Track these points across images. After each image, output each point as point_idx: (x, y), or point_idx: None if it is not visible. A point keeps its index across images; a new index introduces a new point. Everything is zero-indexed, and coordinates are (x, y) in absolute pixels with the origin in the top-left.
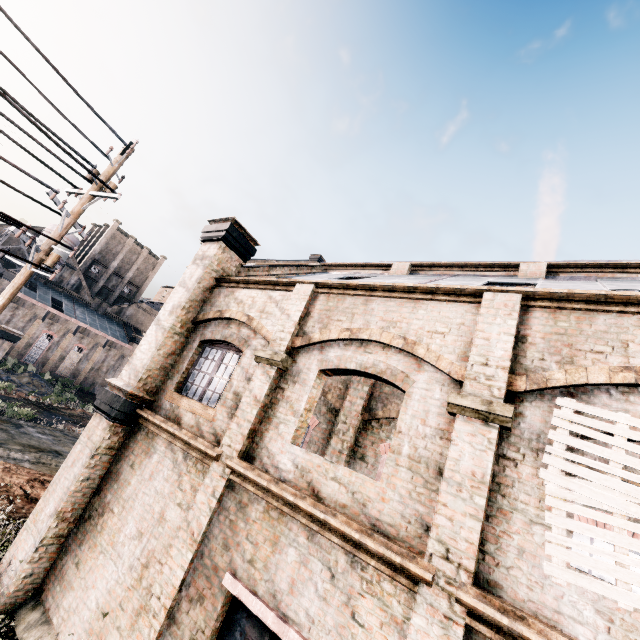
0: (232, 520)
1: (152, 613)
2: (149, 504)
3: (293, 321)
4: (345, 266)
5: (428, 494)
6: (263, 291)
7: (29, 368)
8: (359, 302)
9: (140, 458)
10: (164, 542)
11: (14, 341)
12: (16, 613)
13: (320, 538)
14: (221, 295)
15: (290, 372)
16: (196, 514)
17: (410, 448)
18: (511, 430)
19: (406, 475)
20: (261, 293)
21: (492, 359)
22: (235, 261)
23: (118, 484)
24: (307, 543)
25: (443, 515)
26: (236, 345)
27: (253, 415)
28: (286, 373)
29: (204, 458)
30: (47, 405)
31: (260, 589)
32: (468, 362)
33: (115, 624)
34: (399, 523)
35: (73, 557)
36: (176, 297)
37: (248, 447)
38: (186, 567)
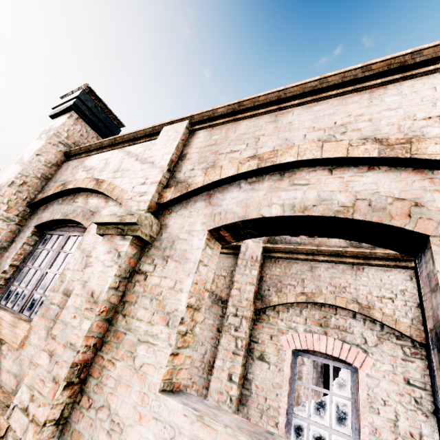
0: None
1: None
2: None
3: (159, 167)
4: None
5: None
6: (119, 149)
7: None
8: (263, 121)
9: None
10: None
11: None
12: None
13: None
14: (68, 168)
15: (157, 243)
16: None
17: None
18: None
19: None
20: (117, 152)
21: None
22: (93, 138)
23: None
24: None
25: None
26: (78, 221)
27: (81, 332)
28: (150, 246)
29: None
30: None
31: None
32: None
33: None
34: None
35: None
36: (7, 175)
37: (69, 406)
38: None
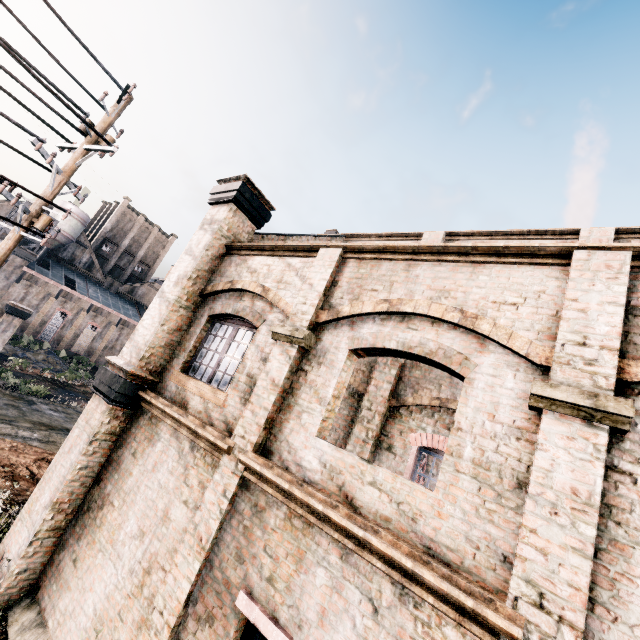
0: (246, 526)
1: (154, 630)
2: (152, 499)
3: (317, 291)
4: (368, 237)
5: (503, 512)
6: (280, 258)
7: (44, 345)
8: (399, 268)
9: (142, 446)
10: (168, 545)
11: (24, 318)
12: (10, 612)
13: (357, 559)
14: (232, 264)
15: (314, 352)
16: (204, 516)
17: (474, 450)
18: (626, 433)
19: (470, 485)
20: (278, 260)
21: (592, 337)
22: (247, 227)
23: (119, 474)
24: (340, 564)
25: (531, 545)
26: (249, 320)
27: (270, 402)
28: (309, 353)
29: (213, 450)
30: (62, 382)
31: (282, 616)
32: (556, 341)
33: (113, 637)
34: (463, 548)
35: (70, 553)
36: (182, 266)
37: (265, 439)
38: (193, 579)
